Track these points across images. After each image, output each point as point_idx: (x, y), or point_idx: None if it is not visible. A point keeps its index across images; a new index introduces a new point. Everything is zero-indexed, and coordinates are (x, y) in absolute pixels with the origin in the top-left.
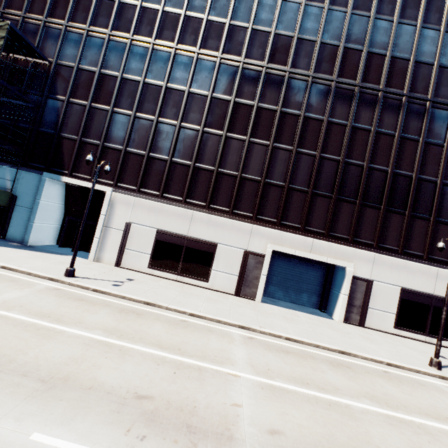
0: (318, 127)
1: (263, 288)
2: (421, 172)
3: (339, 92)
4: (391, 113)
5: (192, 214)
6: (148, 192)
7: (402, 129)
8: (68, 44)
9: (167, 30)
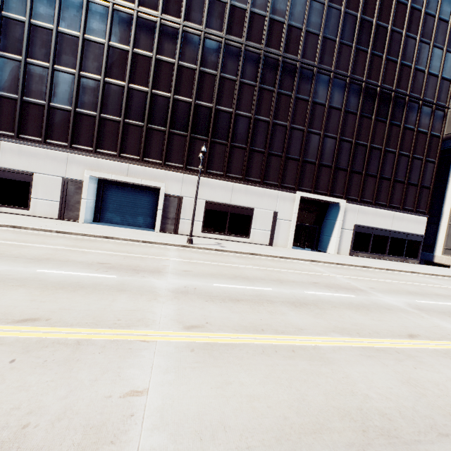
0: (124, 57)
1: (85, 210)
2: (219, 103)
3: (142, 22)
4: (192, 48)
5: None
6: None
7: (202, 64)
8: None
9: None
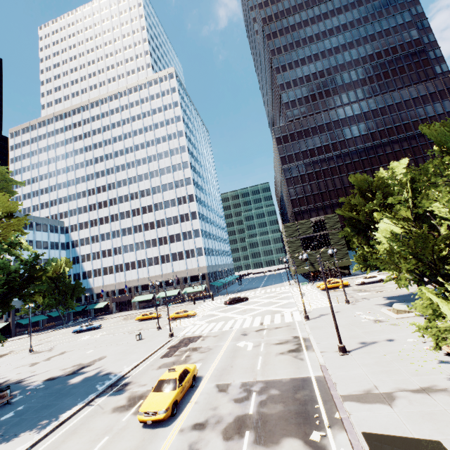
0: None
1: None
2: None
3: None
4: None
5: None
6: None
7: None
8: (334, 207)
9: None
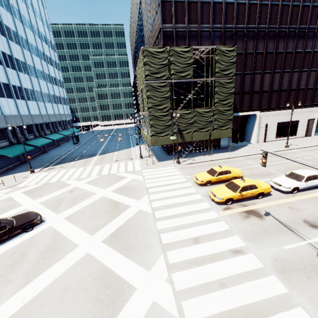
0: None
1: (314, 130)
2: None
3: None
4: None
5: (289, 111)
6: (271, 108)
7: None
8: (226, 40)
9: (273, 18)
